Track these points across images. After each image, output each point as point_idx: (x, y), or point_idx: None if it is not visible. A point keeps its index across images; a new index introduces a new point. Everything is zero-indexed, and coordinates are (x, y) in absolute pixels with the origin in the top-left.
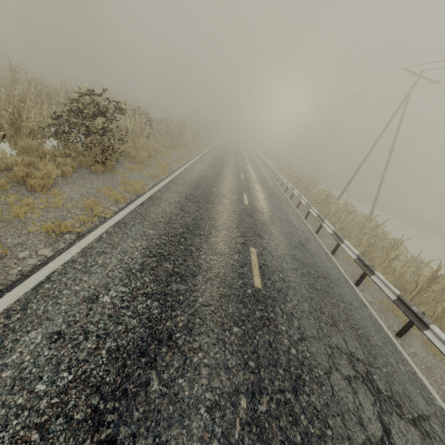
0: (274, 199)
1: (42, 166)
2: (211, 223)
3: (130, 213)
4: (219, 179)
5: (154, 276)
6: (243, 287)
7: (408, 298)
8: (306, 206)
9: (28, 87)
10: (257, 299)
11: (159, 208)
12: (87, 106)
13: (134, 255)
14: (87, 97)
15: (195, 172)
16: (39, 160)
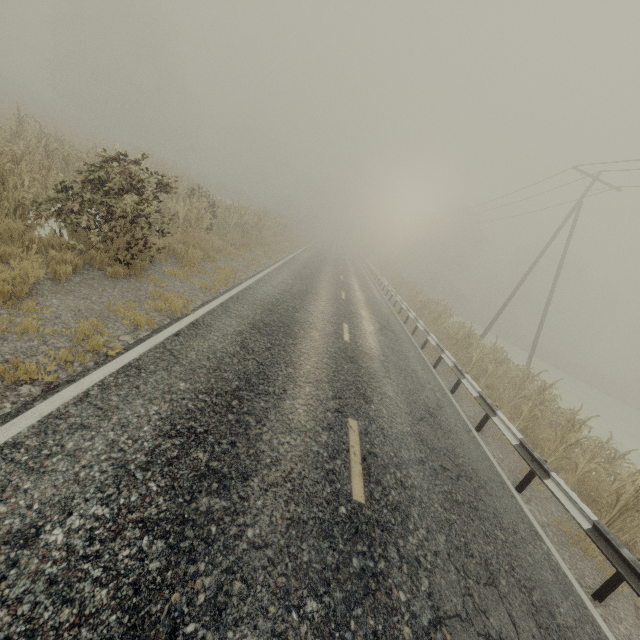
0: (389, 335)
1: (15, 262)
2: (287, 372)
3: (153, 350)
4: (308, 298)
5: (168, 478)
6: (332, 501)
7: (604, 520)
8: (437, 349)
9: (37, 145)
10: (356, 528)
11: (205, 343)
12: (113, 176)
13: (140, 432)
14: (115, 164)
15: (273, 285)
16: (19, 251)
